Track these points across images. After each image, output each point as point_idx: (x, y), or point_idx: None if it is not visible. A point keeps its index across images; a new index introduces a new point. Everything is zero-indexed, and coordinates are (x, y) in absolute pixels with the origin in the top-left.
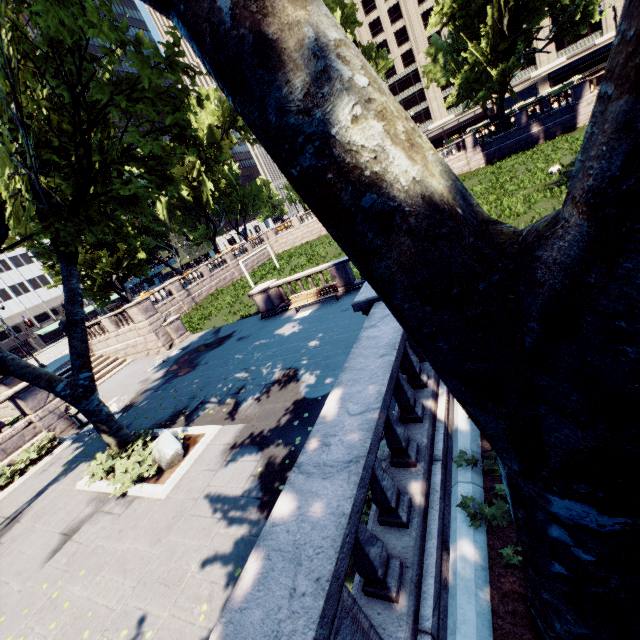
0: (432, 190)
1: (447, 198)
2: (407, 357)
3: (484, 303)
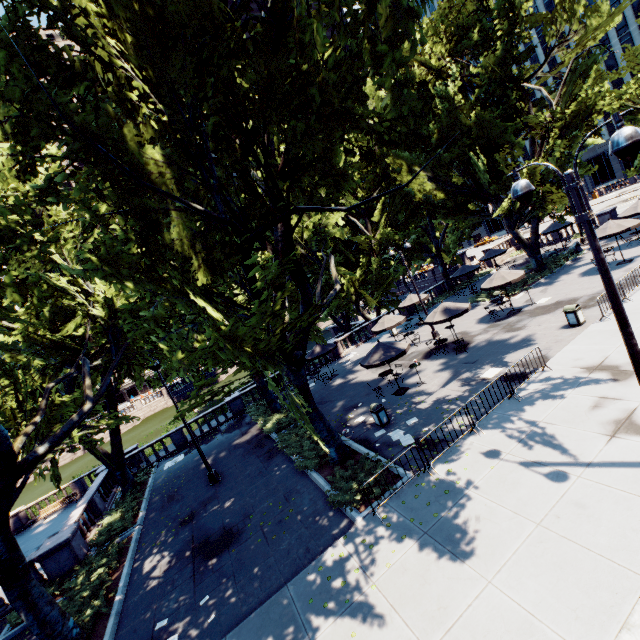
0: (104, 452)
1: (105, 452)
2: (109, 482)
3: (109, 459)
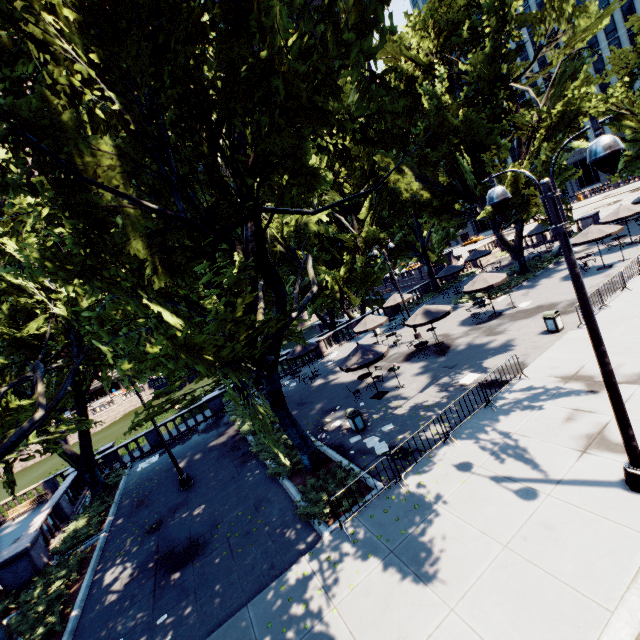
0: (72, 453)
1: (74, 454)
2: (79, 483)
3: (77, 461)
